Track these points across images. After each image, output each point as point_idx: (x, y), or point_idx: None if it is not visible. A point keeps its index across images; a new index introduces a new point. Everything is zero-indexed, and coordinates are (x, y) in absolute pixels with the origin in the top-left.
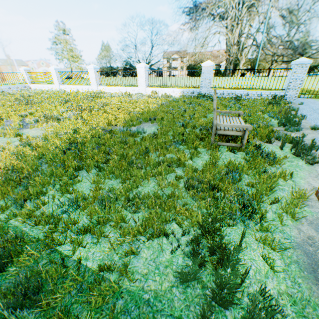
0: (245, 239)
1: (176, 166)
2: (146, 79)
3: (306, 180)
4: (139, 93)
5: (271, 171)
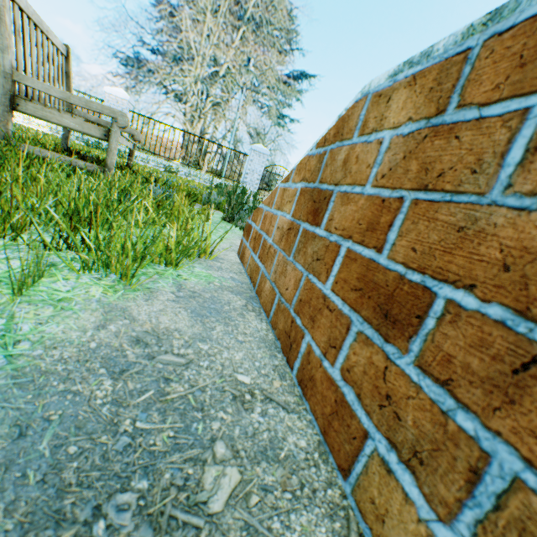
0: None
1: None
2: None
3: (232, 240)
4: None
5: None
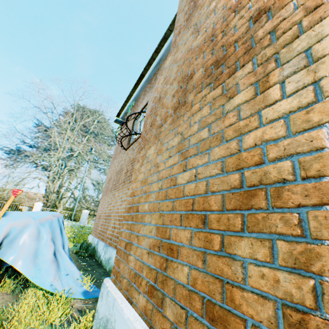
0: None
1: None
2: None
3: None
4: None
5: None
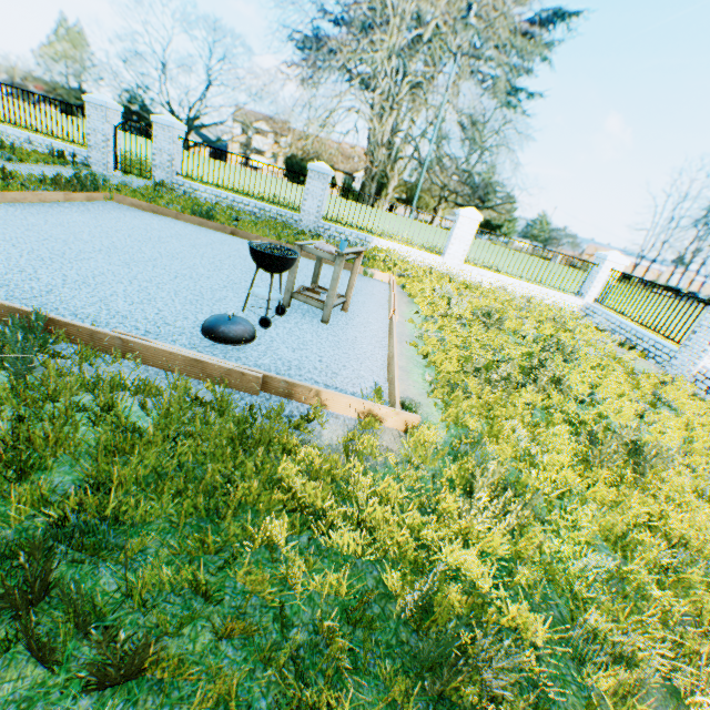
0: None
1: None
2: None
3: None
4: None
5: None
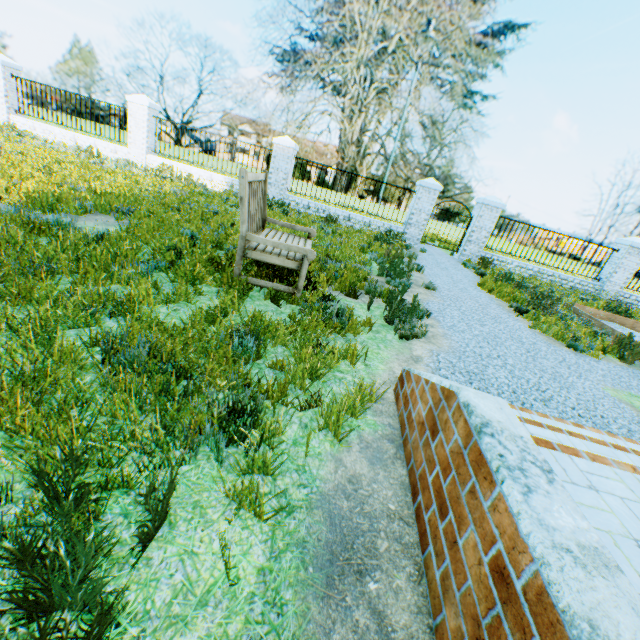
0: (199, 497)
1: (115, 311)
2: (151, 136)
3: (390, 364)
4: (128, 161)
5: (336, 345)
